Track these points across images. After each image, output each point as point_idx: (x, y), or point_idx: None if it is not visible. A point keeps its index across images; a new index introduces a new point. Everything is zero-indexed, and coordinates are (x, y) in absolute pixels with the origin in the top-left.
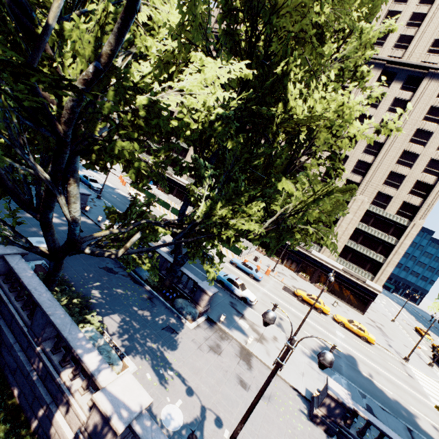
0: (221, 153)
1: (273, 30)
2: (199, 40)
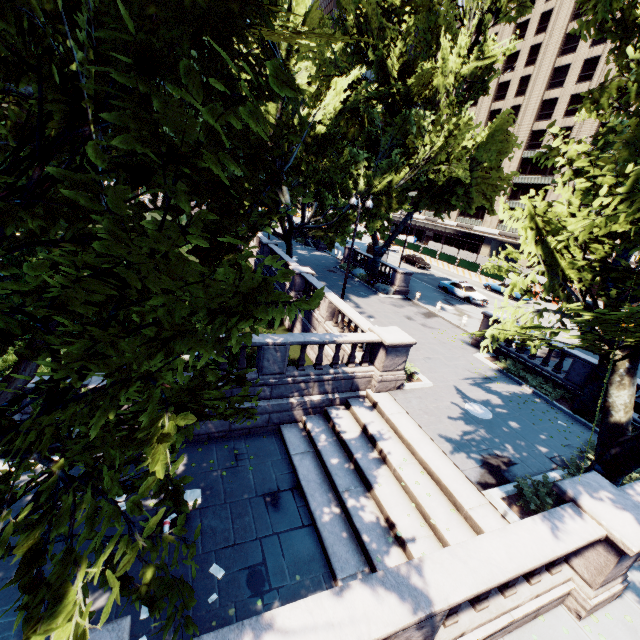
0: (375, 139)
1: (371, 34)
2: (333, 72)
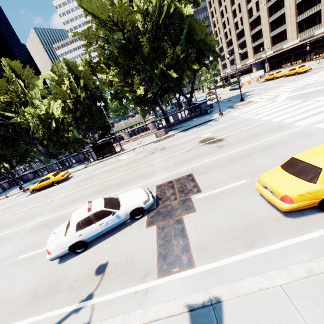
0: None
1: None
2: None
